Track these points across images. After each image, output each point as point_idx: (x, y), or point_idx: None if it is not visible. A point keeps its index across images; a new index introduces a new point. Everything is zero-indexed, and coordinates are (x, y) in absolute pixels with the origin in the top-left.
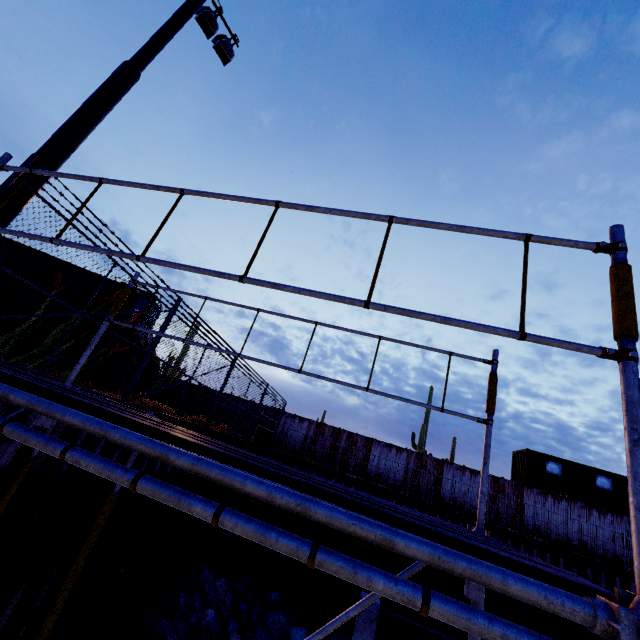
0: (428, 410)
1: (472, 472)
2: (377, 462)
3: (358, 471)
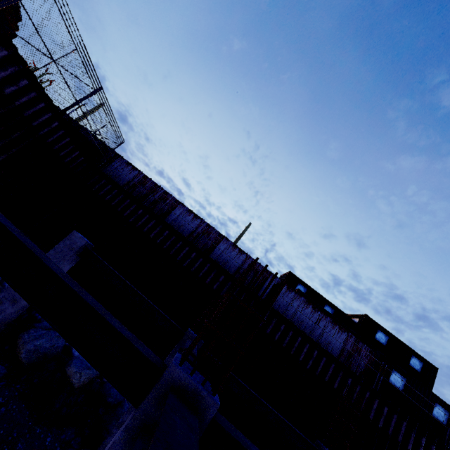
0: (240, 236)
1: (240, 251)
2: (175, 218)
3: None
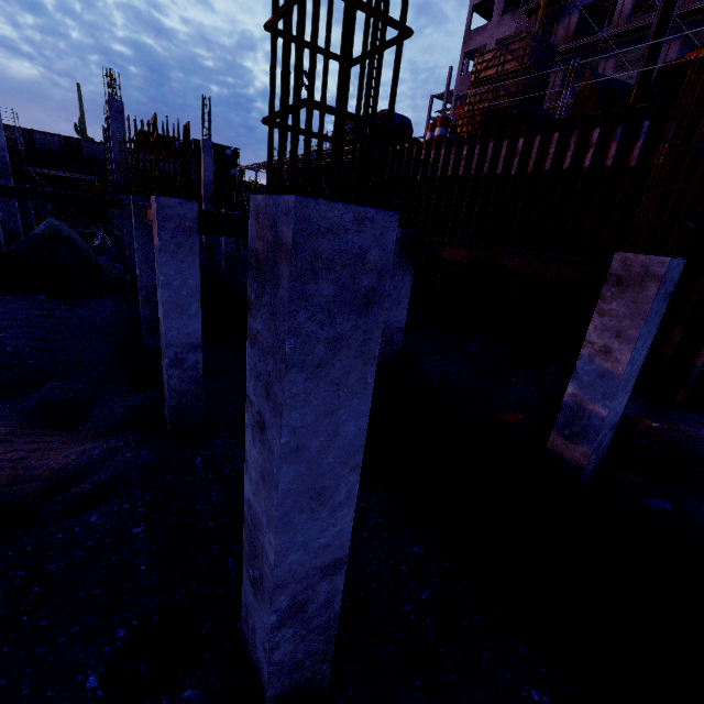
0: (81, 105)
1: (98, 144)
2: (41, 144)
3: (31, 150)
